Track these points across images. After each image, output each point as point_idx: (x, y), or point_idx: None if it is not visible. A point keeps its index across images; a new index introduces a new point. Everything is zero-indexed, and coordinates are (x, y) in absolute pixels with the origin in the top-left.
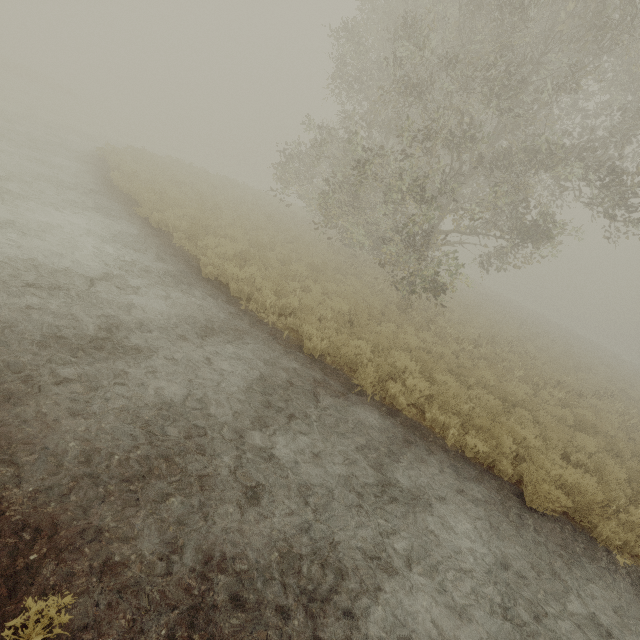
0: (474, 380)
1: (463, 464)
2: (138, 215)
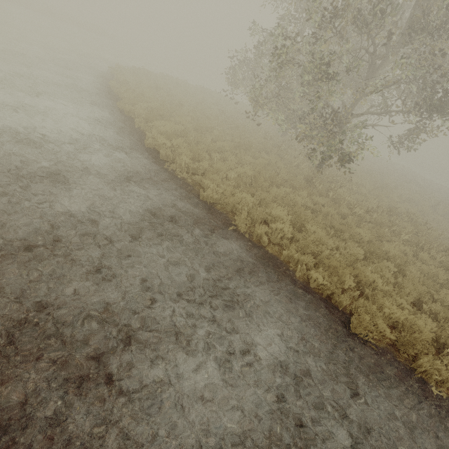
0: (348, 235)
1: (303, 291)
2: (118, 108)
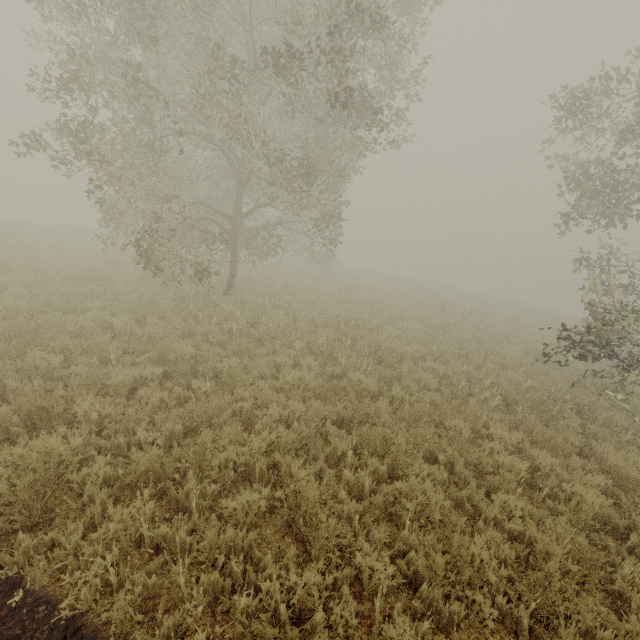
0: (151, 355)
1: None
2: None
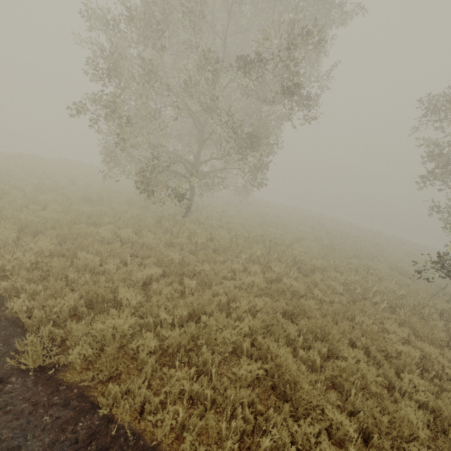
0: (153, 259)
1: None
2: None
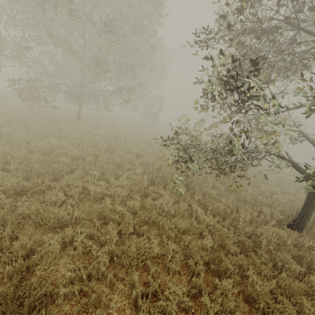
0: None
1: None
2: None
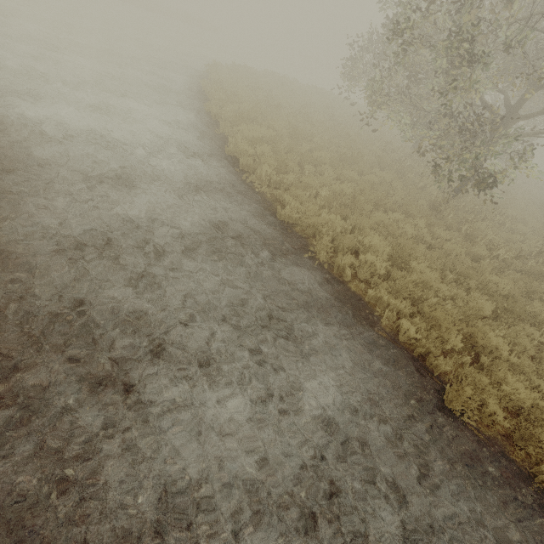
0: (476, 283)
1: (387, 343)
2: (205, 110)
